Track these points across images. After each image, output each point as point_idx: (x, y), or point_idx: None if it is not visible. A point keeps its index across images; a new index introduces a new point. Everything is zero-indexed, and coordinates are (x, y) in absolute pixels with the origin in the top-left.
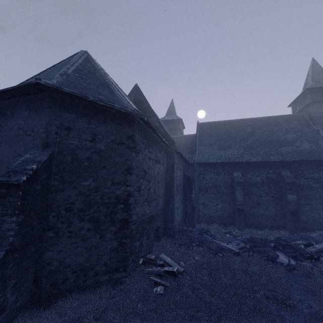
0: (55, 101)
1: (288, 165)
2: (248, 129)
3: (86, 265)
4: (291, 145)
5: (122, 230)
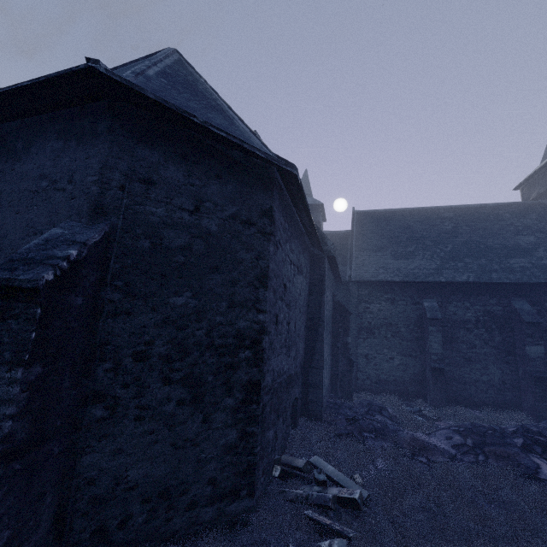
0: (122, 120)
1: (526, 291)
2: (445, 225)
3: (171, 484)
4: (528, 255)
5: (248, 406)
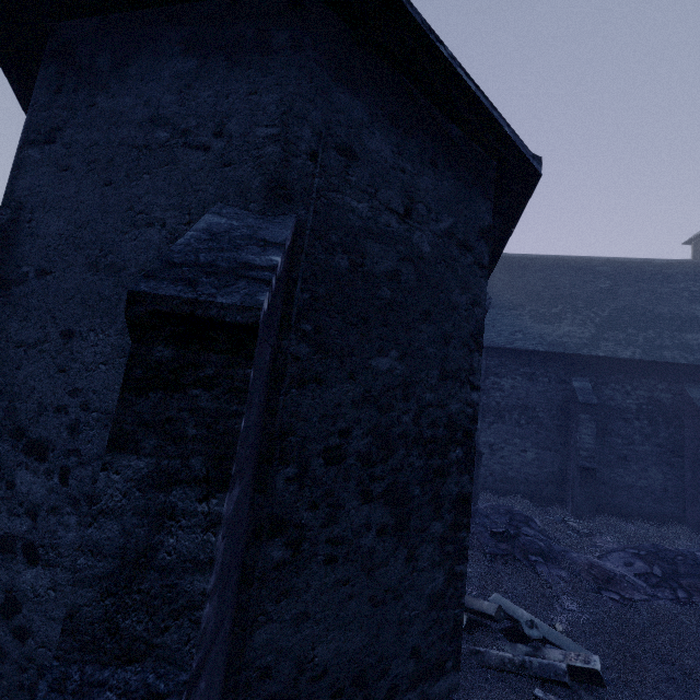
0: (314, 31)
1: None
2: (601, 283)
3: (368, 663)
4: None
5: (457, 534)
